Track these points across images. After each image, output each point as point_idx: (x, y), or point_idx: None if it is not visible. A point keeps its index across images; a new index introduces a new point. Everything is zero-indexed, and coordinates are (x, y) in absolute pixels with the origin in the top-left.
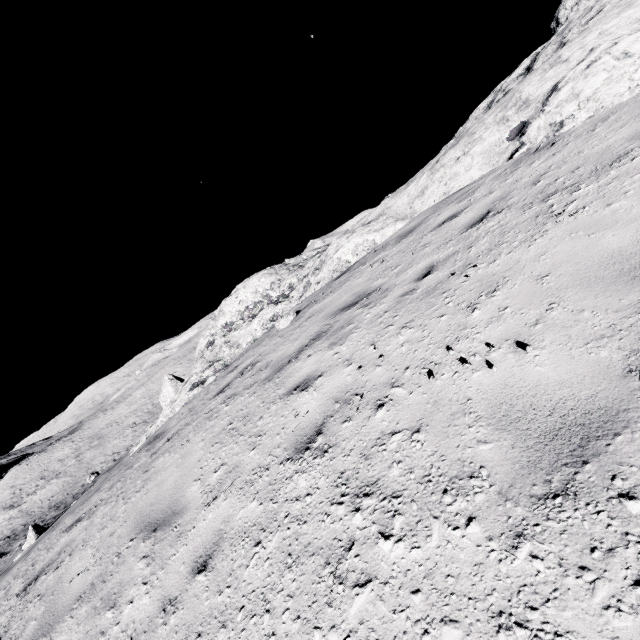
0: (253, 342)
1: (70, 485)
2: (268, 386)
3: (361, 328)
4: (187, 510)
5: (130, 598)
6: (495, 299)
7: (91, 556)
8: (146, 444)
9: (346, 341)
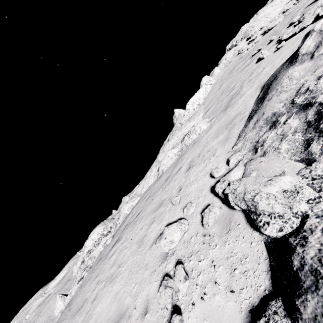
0: (100, 253)
1: None
2: (105, 260)
3: (125, 234)
4: (88, 298)
5: (77, 322)
6: (142, 221)
7: None
8: (64, 310)
9: (122, 239)
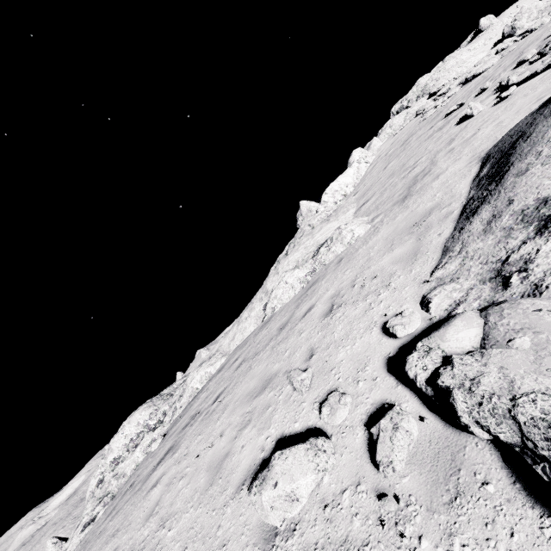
0: (136, 468)
1: None
2: (138, 494)
3: (186, 439)
4: None
5: None
6: (224, 414)
7: None
8: None
9: (179, 450)
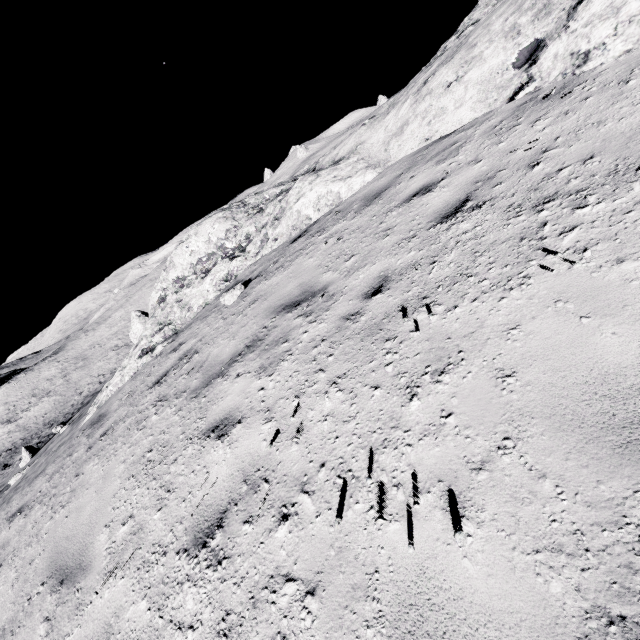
0: (204, 306)
1: (61, 404)
2: (193, 406)
3: (293, 356)
4: (91, 570)
5: None
6: (441, 389)
7: (11, 584)
8: (90, 424)
9: (275, 372)
